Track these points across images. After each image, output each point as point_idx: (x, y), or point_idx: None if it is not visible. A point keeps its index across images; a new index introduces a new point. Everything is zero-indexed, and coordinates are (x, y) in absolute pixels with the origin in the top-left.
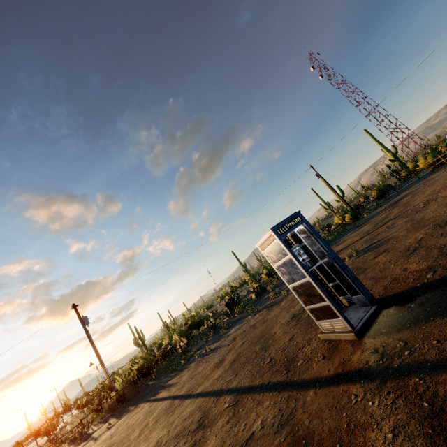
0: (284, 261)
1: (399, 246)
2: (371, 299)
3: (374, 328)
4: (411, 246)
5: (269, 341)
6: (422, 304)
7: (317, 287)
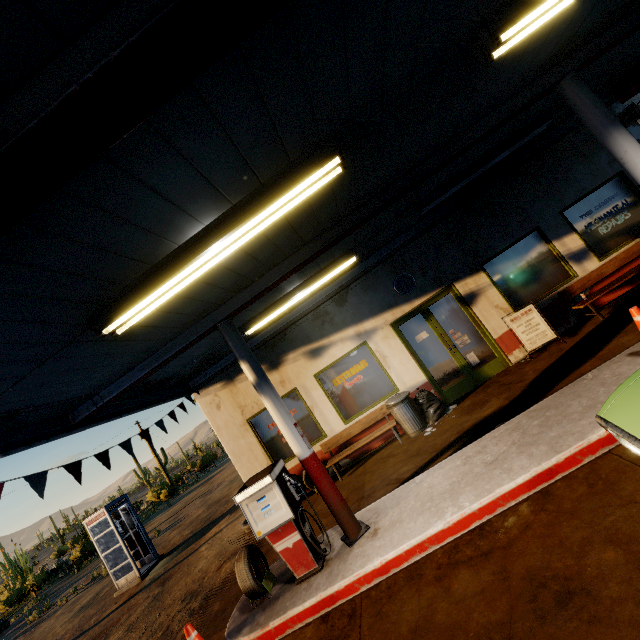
0: (106, 532)
1: (188, 521)
2: (156, 555)
3: (153, 571)
4: (193, 520)
5: (49, 639)
6: (179, 550)
7: (126, 548)
